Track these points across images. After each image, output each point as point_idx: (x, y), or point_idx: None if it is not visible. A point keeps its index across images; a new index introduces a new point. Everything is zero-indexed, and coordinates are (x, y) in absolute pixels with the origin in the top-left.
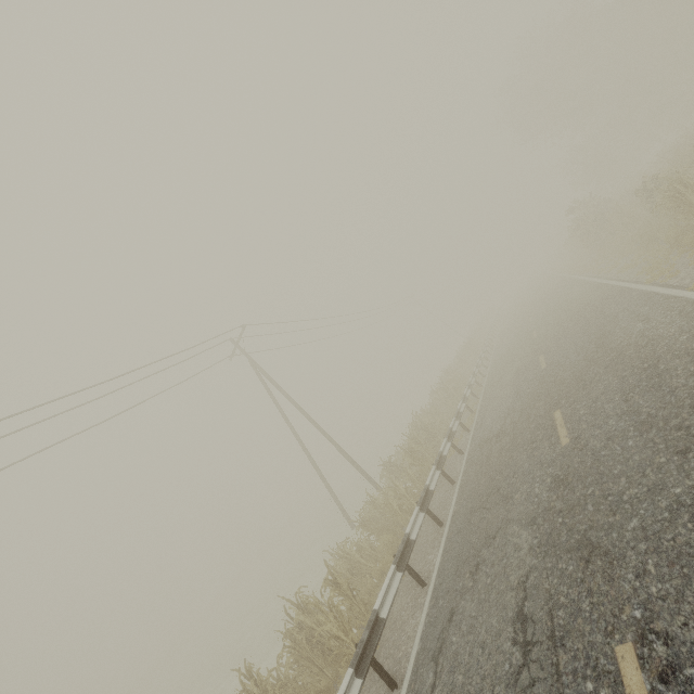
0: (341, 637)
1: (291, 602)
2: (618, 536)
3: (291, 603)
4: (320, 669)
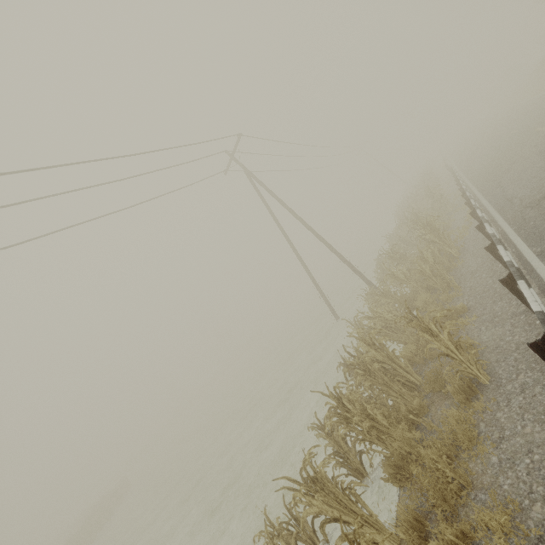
0: (450, 355)
1: (357, 338)
2: None
3: (358, 339)
4: (399, 394)
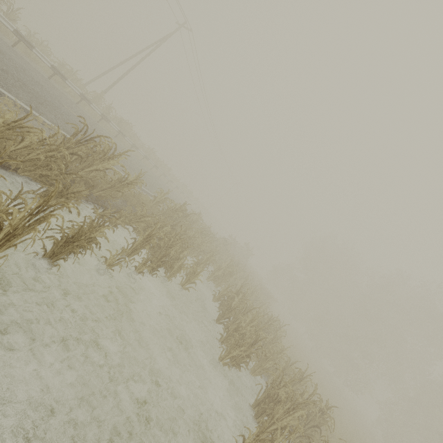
0: None
1: None
2: (2, 56)
3: None
4: None
